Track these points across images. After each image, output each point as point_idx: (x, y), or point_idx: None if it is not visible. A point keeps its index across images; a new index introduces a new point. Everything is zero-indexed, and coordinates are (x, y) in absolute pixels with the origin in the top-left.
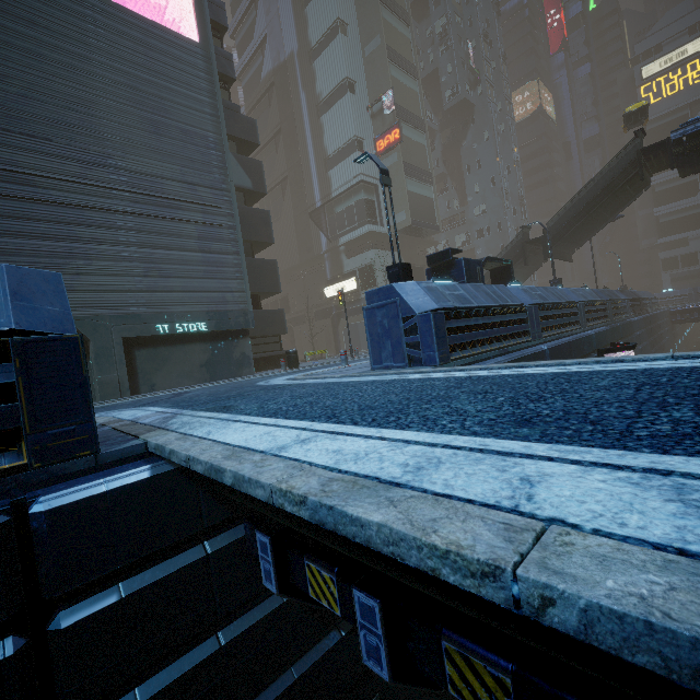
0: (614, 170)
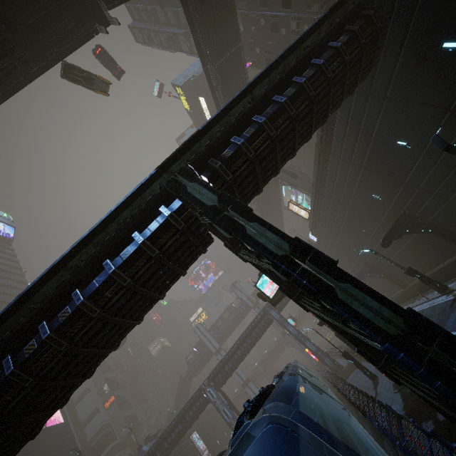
0: (180, 385)
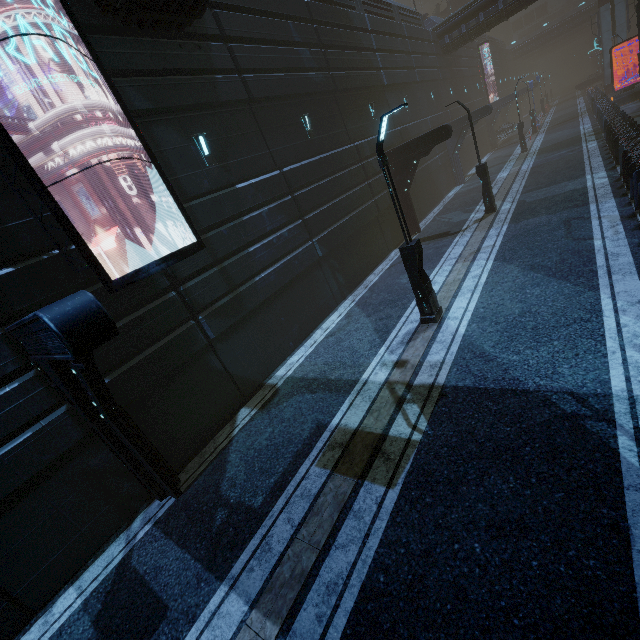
0: None
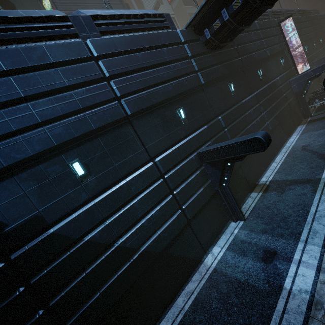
0: None
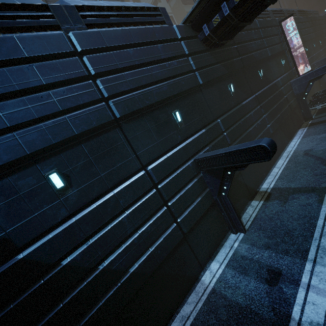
0: None
